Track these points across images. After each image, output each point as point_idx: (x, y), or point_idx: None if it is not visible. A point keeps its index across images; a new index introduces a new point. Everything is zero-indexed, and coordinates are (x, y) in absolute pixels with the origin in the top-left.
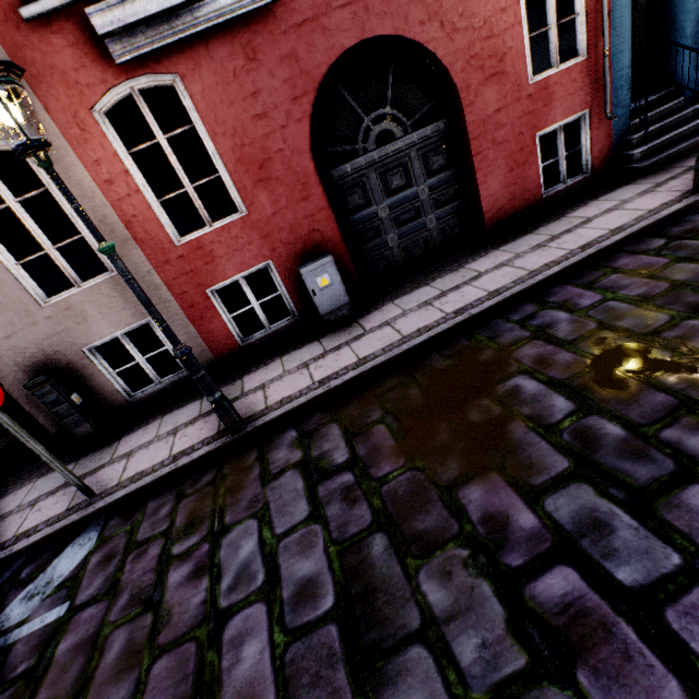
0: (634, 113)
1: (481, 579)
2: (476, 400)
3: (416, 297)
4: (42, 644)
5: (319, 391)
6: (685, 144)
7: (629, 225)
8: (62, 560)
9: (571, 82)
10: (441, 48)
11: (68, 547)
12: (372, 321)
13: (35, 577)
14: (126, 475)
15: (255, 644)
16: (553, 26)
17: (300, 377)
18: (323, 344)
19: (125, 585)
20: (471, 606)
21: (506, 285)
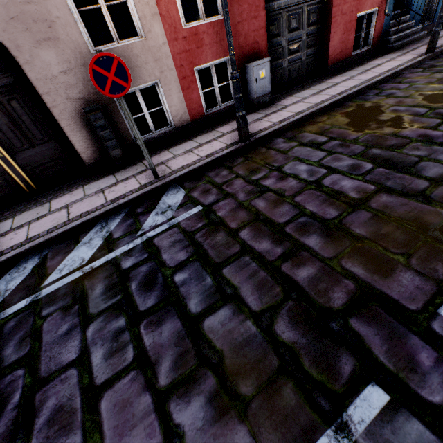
0: (393, 16)
1: (432, 146)
2: (379, 115)
3: (305, 93)
4: (202, 217)
5: (285, 123)
6: (410, 38)
7: (403, 64)
8: (167, 200)
9: None
10: None
11: (163, 197)
12: (286, 102)
13: (152, 208)
14: (174, 168)
15: (346, 181)
16: None
17: (262, 123)
18: (261, 113)
19: (235, 192)
20: (435, 151)
21: (358, 84)
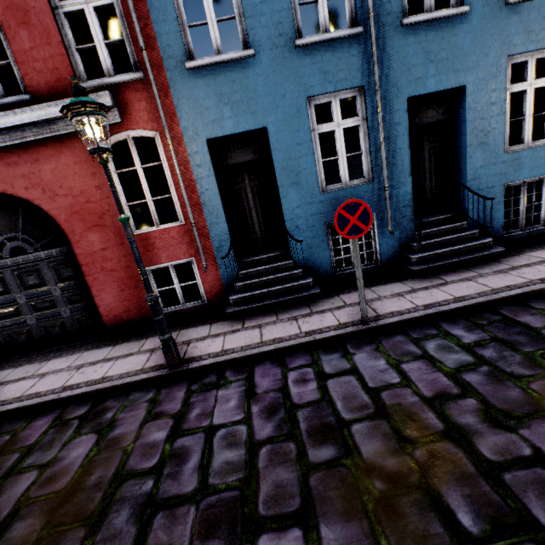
0: (238, 266)
1: None
2: None
3: None
4: None
5: None
6: (268, 302)
7: (109, 379)
8: None
9: (172, 238)
10: (46, 205)
11: None
12: None
13: None
14: None
15: None
16: (148, 200)
17: None
18: None
19: None
20: None
21: None
